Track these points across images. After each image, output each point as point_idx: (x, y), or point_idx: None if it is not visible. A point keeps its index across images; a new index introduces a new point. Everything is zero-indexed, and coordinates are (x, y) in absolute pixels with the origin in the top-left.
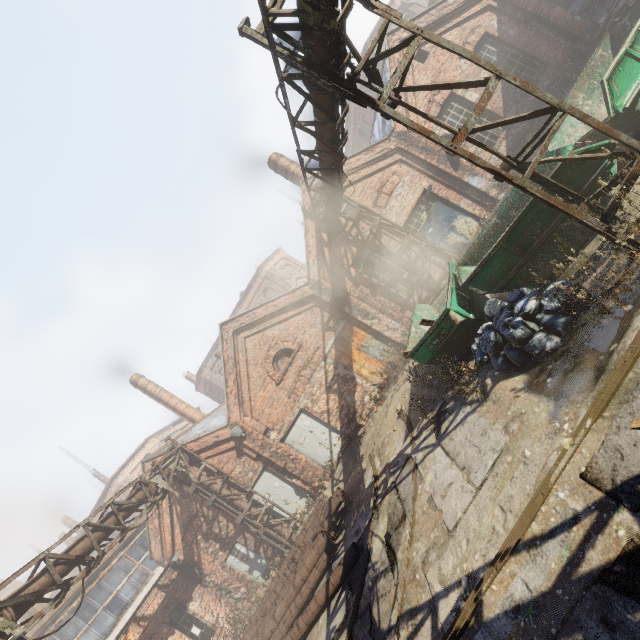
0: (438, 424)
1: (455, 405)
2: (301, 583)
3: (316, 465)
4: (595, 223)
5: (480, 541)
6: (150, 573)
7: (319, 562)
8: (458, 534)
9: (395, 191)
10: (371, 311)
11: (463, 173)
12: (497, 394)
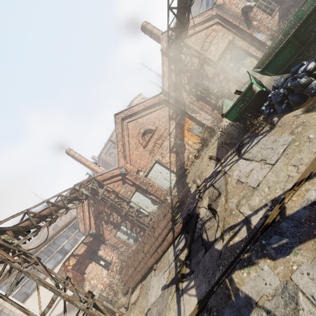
0: (239, 151)
1: (250, 139)
2: (158, 236)
3: (163, 189)
4: None
5: (279, 184)
6: (78, 239)
7: (167, 226)
8: (261, 187)
9: (213, 41)
10: (196, 109)
11: (253, 31)
12: (283, 121)
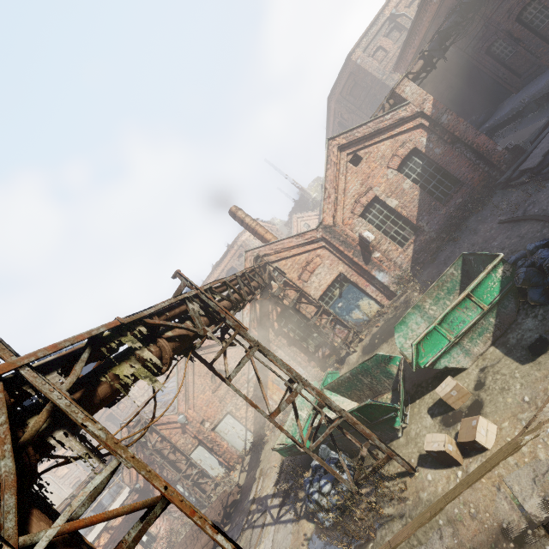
0: (282, 503)
1: (292, 499)
2: None
3: (234, 451)
4: (350, 486)
5: None
6: (123, 486)
7: (209, 544)
8: None
9: (316, 270)
10: (284, 358)
11: (372, 267)
12: (299, 528)
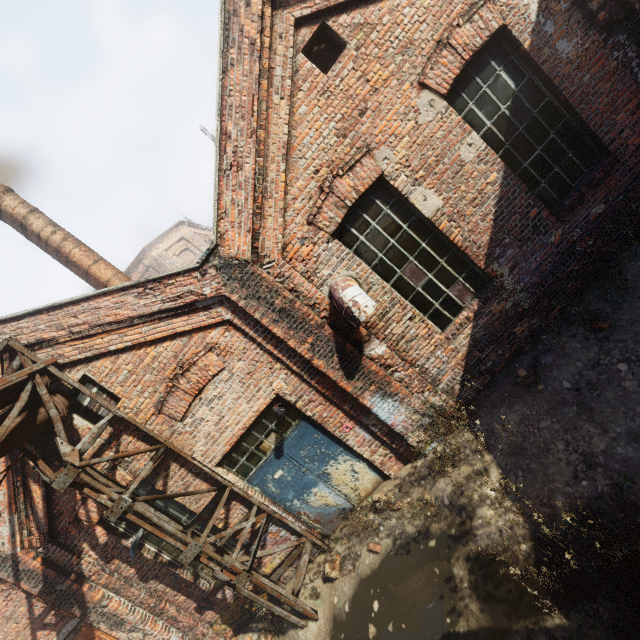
0: None
1: None
2: None
3: None
4: None
5: None
6: None
7: None
8: None
9: (209, 388)
10: (129, 618)
11: (364, 386)
12: None
